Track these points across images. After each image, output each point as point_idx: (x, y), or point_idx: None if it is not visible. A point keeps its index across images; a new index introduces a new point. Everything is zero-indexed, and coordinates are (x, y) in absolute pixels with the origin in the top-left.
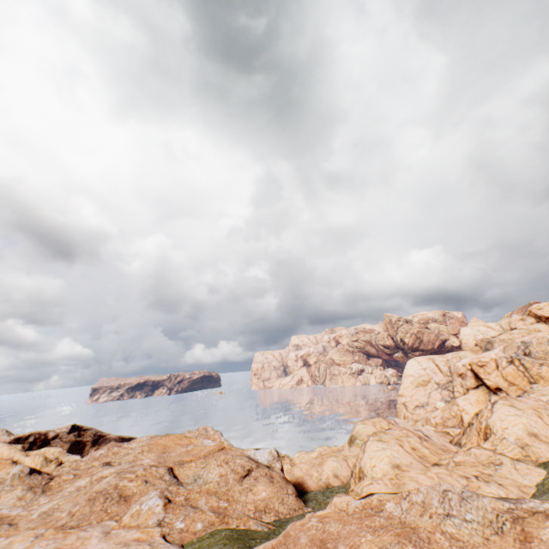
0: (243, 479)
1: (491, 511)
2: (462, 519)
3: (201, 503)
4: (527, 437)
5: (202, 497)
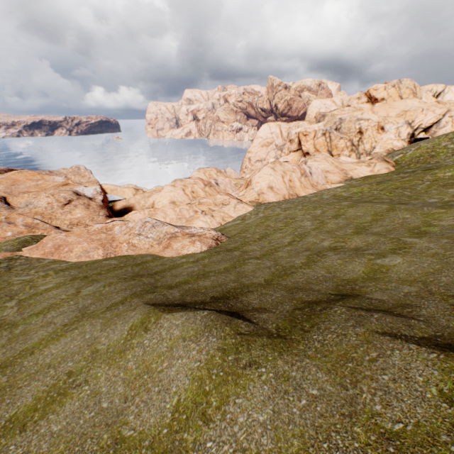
0: (64, 207)
1: (164, 233)
2: (146, 237)
3: (18, 221)
4: (267, 189)
5: (20, 218)
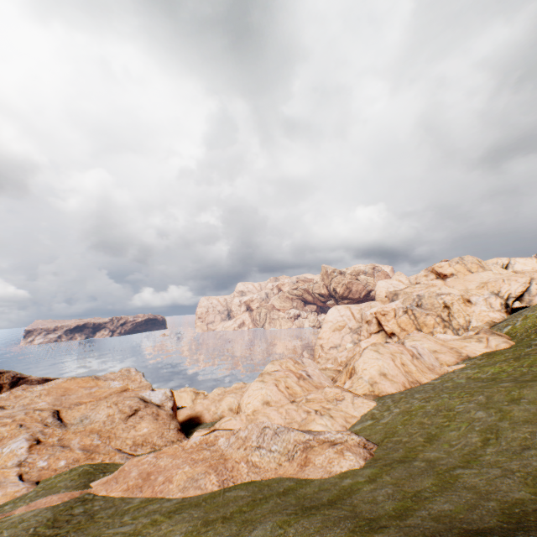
0: (128, 418)
1: (293, 443)
2: (269, 450)
3: (74, 443)
4: (379, 376)
5: (76, 437)
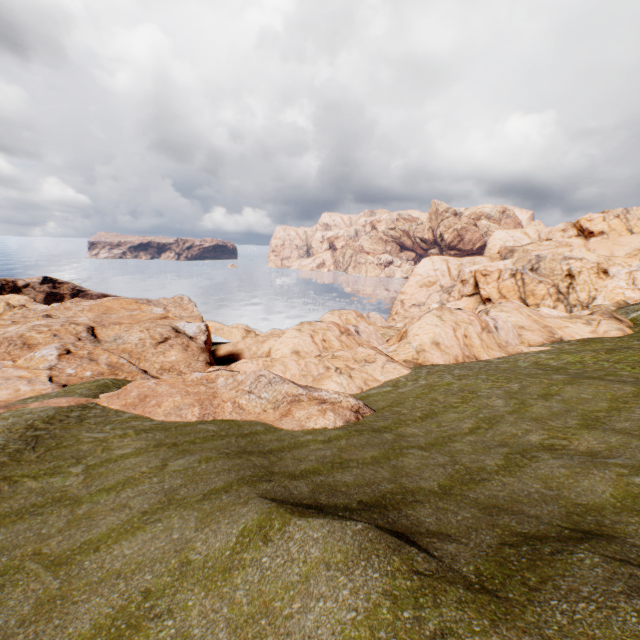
0: (158, 345)
1: (283, 394)
2: (258, 396)
3: (102, 358)
4: (430, 345)
5: (105, 354)
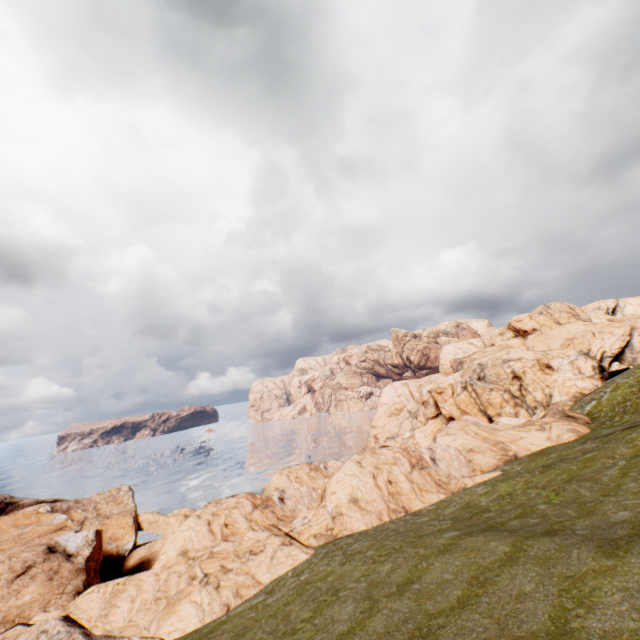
0: (15, 580)
1: None
2: None
3: None
4: (347, 503)
5: None
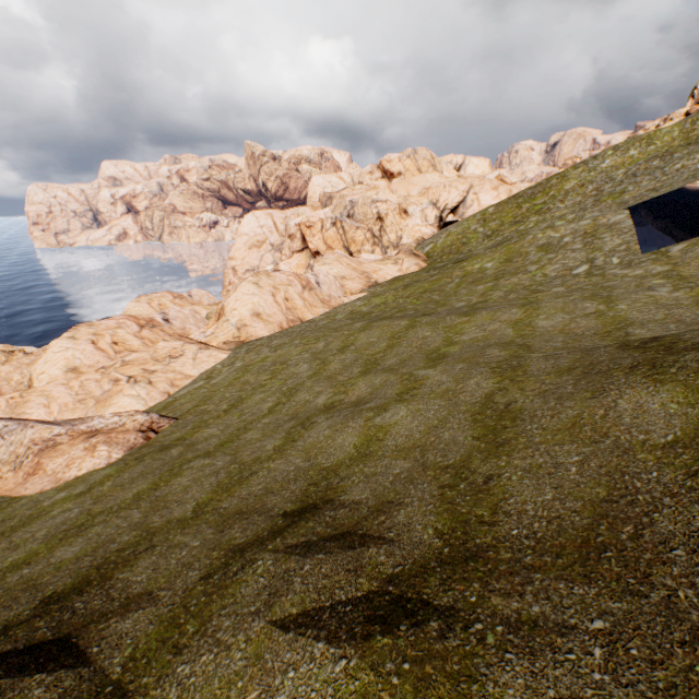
0: None
1: (28, 445)
2: None
3: None
4: (251, 317)
5: None
